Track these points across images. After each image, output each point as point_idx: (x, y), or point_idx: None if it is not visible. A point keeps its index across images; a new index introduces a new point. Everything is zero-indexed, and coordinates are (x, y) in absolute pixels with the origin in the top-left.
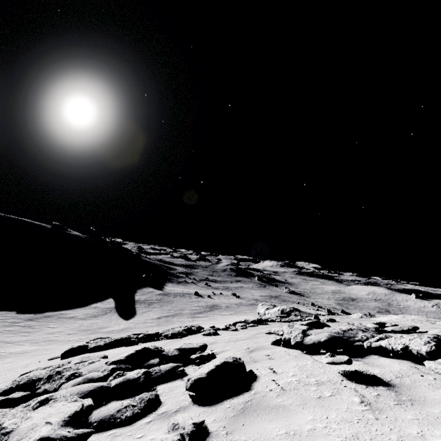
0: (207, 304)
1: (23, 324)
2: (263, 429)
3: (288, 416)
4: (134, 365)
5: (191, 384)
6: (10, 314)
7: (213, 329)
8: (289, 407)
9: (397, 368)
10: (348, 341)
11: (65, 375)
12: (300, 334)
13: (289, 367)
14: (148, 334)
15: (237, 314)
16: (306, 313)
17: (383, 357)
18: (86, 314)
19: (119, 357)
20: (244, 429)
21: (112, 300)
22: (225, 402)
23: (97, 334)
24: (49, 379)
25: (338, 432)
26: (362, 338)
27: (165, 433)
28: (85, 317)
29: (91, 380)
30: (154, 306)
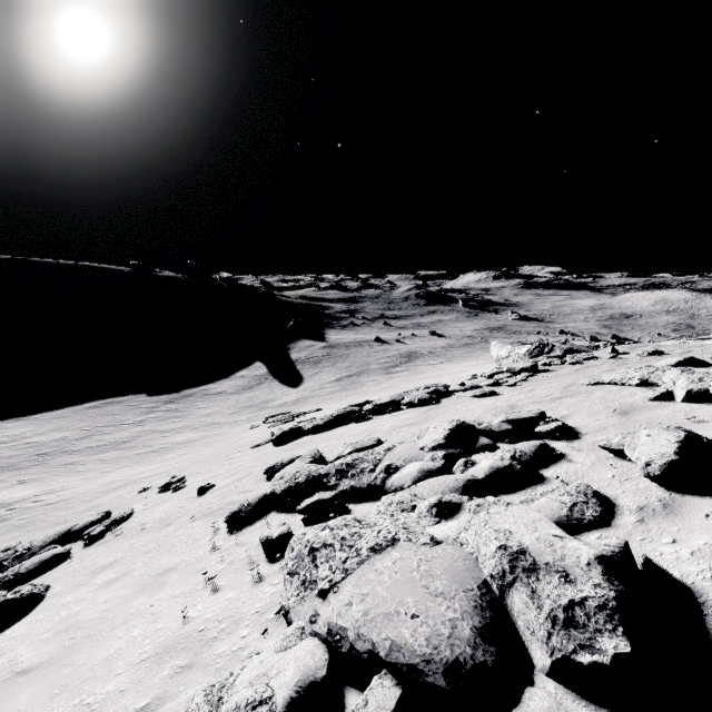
0: (400, 353)
1: (165, 408)
2: None
3: None
4: (463, 448)
5: (663, 469)
6: (141, 398)
7: (472, 387)
8: None
9: None
10: None
11: (377, 469)
12: None
13: None
14: (380, 404)
15: (451, 361)
16: (582, 348)
17: None
18: (236, 387)
19: (431, 440)
20: None
21: (261, 364)
22: None
23: (267, 410)
24: (343, 474)
25: None
26: None
27: None
28: (237, 390)
29: (431, 473)
30: (324, 365)
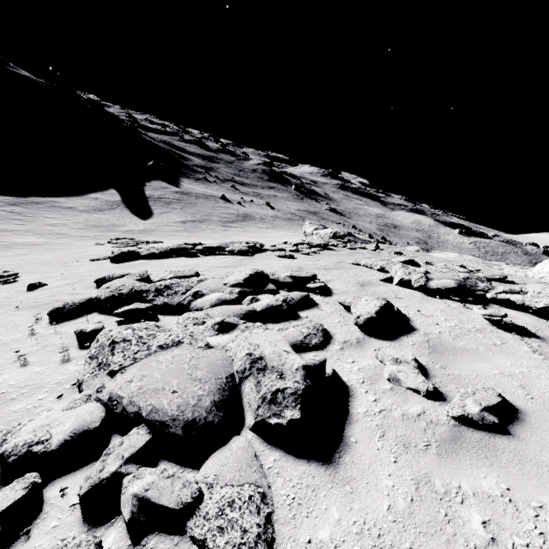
0: (239, 213)
1: (7, 209)
2: (475, 368)
3: (487, 359)
4: (255, 289)
5: (365, 321)
6: None
7: (280, 250)
8: (478, 351)
9: (528, 321)
10: (470, 290)
11: (187, 293)
12: (423, 278)
13: (432, 311)
14: (208, 247)
15: (275, 229)
16: (360, 240)
17: (505, 308)
18: (87, 206)
19: (234, 279)
20: (456, 366)
21: (115, 192)
22: (403, 339)
23: (114, 233)
24: (160, 292)
25: (543, 376)
26: (484, 289)
27: (390, 364)
28: (88, 209)
29: (226, 302)
30: (174, 207)
